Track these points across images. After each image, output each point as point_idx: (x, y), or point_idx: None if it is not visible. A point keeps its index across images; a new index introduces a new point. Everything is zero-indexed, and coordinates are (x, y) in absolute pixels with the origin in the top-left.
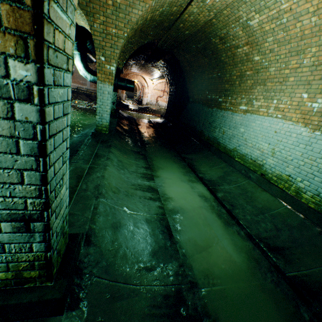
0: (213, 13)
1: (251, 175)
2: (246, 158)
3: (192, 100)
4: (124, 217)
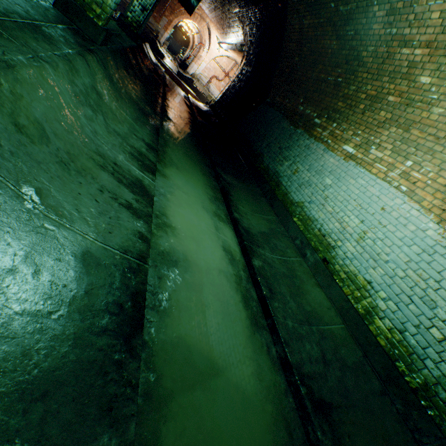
0: None
1: (309, 253)
2: (313, 225)
3: (271, 102)
4: (1, 214)
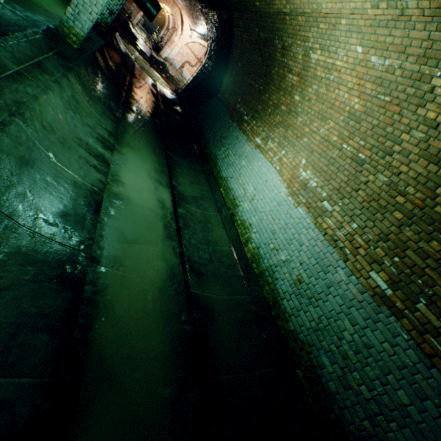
0: (290, 8)
1: (224, 210)
2: (230, 193)
3: (221, 98)
4: (44, 161)
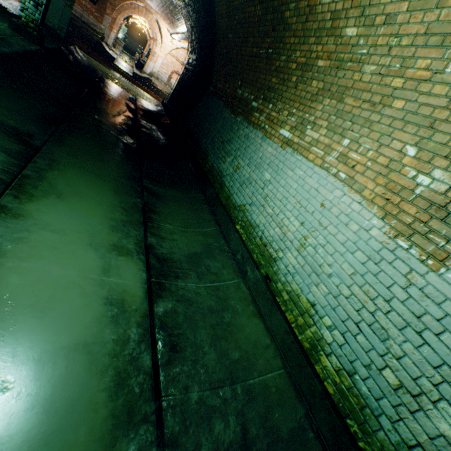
0: None
1: (250, 271)
2: (255, 233)
3: (213, 91)
4: None
